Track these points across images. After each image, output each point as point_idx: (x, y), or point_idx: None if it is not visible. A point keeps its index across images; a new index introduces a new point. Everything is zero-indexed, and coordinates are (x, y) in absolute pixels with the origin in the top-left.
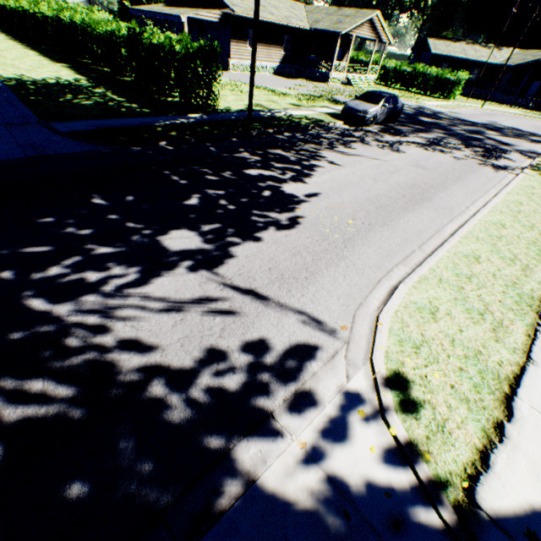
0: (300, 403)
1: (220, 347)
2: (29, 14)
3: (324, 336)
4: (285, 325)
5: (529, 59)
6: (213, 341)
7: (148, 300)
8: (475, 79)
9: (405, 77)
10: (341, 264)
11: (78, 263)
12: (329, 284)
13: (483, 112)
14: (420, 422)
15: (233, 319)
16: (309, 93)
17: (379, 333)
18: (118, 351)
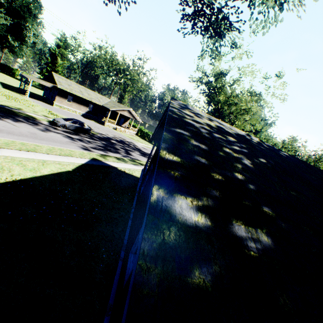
0: None
1: None
2: None
3: None
4: None
5: None
6: None
7: None
8: None
9: (149, 136)
10: None
11: None
12: None
13: None
14: None
15: None
16: None
17: None
18: None
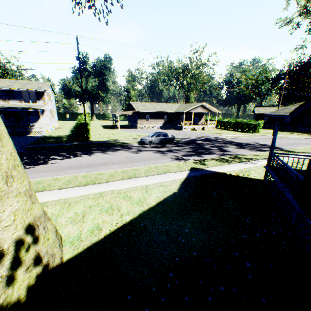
0: None
1: None
2: None
3: None
4: None
5: None
6: None
7: None
8: (289, 122)
9: (232, 124)
10: None
11: None
12: None
13: (267, 137)
14: None
15: None
16: None
17: None
18: None
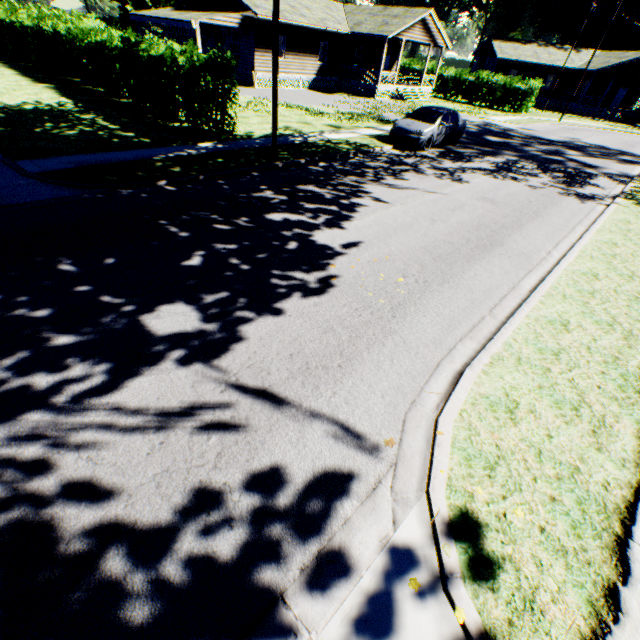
0: (325, 573)
1: (213, 484)
2: (6, 25)
3: (362, 456)
4: (308, 441)
5: (613, 62)
6: (204, 475)
7: (116, 414)
8: (550, 87)
9: (467, 87)
10: (387, 342)
11: (24, 361)
12: (371, 373)
13: (561, 126)
14: (499, 595)
15: (236, 437)
16: (352, 111)
17: (438, 448)
18: (63, 502)
